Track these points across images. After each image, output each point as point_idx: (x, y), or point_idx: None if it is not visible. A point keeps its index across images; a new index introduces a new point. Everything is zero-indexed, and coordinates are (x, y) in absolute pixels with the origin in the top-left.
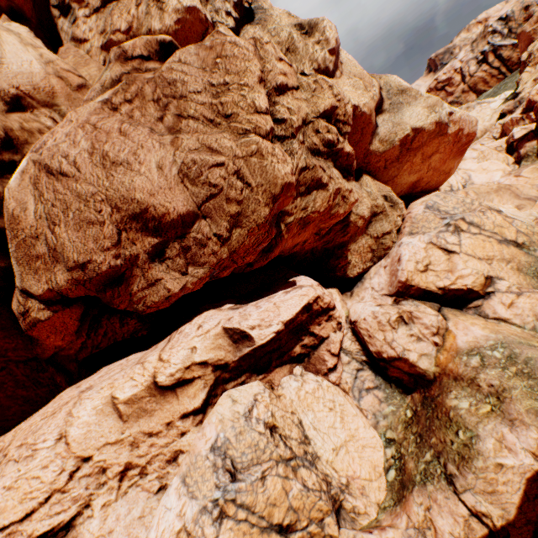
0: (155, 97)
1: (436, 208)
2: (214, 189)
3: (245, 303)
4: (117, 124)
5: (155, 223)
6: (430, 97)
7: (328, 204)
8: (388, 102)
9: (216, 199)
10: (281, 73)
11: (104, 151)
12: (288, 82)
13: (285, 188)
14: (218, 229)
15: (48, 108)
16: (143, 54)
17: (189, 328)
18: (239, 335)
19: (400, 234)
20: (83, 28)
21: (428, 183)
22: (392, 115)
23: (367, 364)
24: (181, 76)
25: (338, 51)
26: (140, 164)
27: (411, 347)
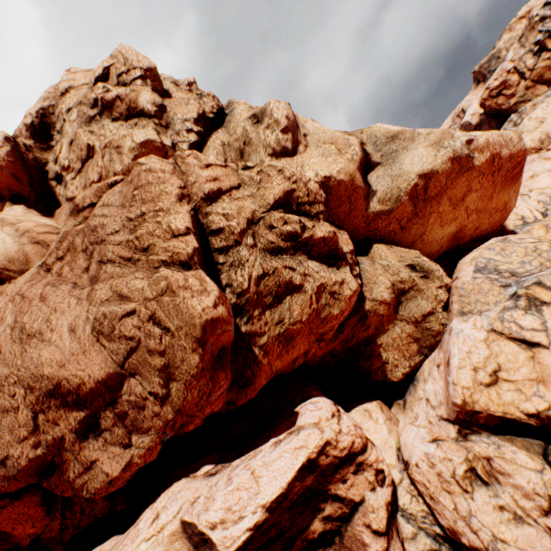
0: (84, 247)
1: (492, 267)
2: (132, 342)
3: (231, 460)
4: (41, 289)
5: (74, 396)
6: (431, 132)
7: (311, 309)
8: (378, 154)
9: (138, 352)
10: (207, 180)
11: (23, 323)
12: (223, 185)
13: (209, 326)
14: (152, 385)
15: (24, 273)
16: (93, 201)
17: (146, 518)
18: (199, 537)
19: (449, 312)
20: (72, 188)
21: (477, 228)
22: (388, 167)
23: (446, 541)
24: (101, 221)
25: (294, 126)
26: (52, 331)
27: (507, 535)
